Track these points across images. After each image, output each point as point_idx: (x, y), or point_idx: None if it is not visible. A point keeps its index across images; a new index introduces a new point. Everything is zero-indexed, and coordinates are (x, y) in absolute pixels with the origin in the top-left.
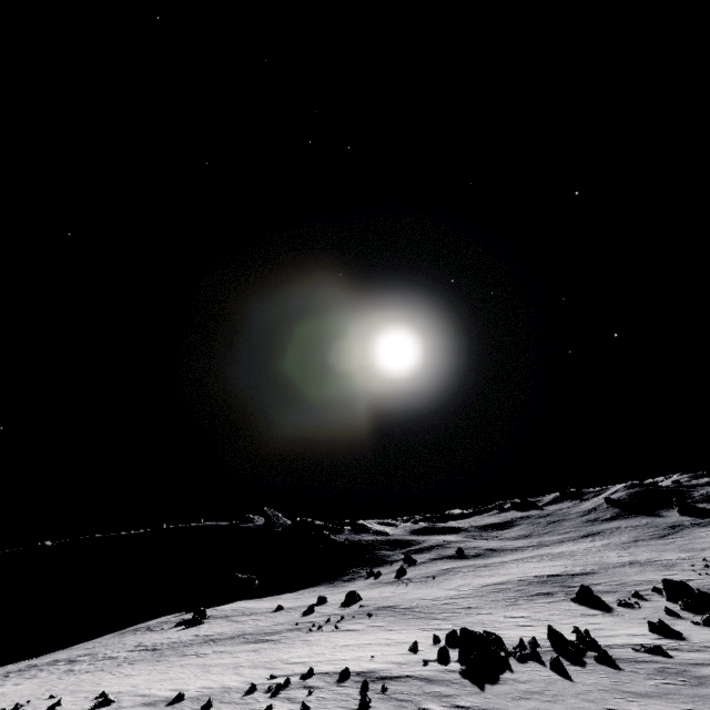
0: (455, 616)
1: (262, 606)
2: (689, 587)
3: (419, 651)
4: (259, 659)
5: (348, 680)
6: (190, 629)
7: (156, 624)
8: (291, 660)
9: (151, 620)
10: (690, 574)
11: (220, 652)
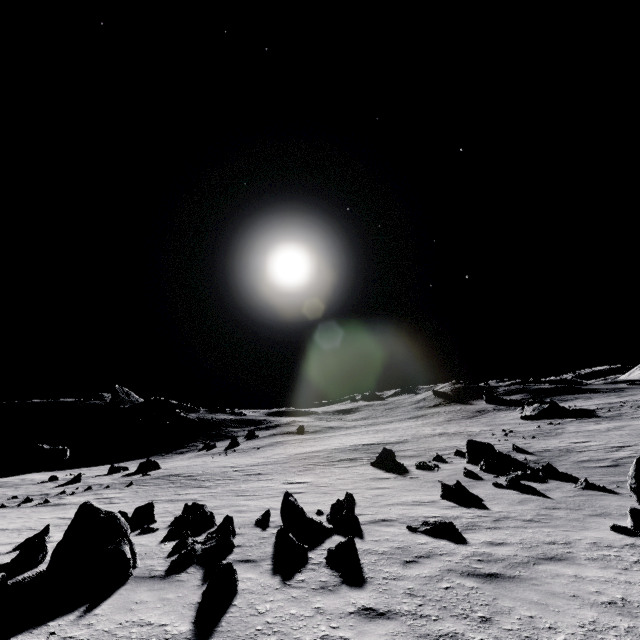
0: (228, 483)
1: (47, 477)
2: (493, 448)
3: None
4: None
5: None
6: None
7: None
8: None
9: None
10: (491, 440)
11: None
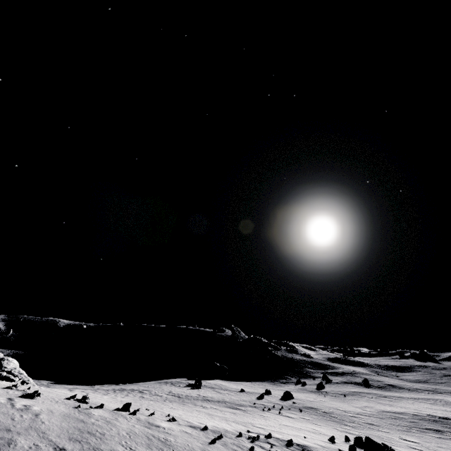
0: (360, 427)
1: (231, 386)
2: None
3: (336, 443)
4: (237, 419)
5: (292, 446)
6: (194, 390)
7: (176, 382)
8: (256, 425)
9: (172, 379)
10: None
11: (214, 408)
